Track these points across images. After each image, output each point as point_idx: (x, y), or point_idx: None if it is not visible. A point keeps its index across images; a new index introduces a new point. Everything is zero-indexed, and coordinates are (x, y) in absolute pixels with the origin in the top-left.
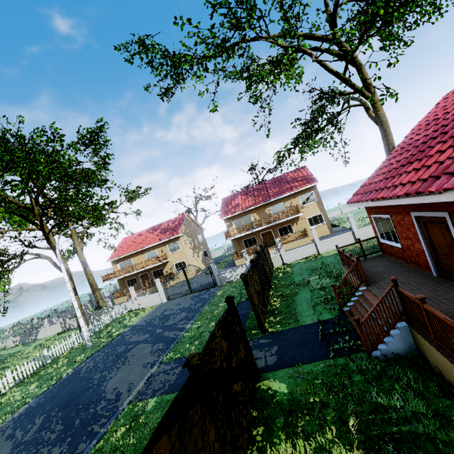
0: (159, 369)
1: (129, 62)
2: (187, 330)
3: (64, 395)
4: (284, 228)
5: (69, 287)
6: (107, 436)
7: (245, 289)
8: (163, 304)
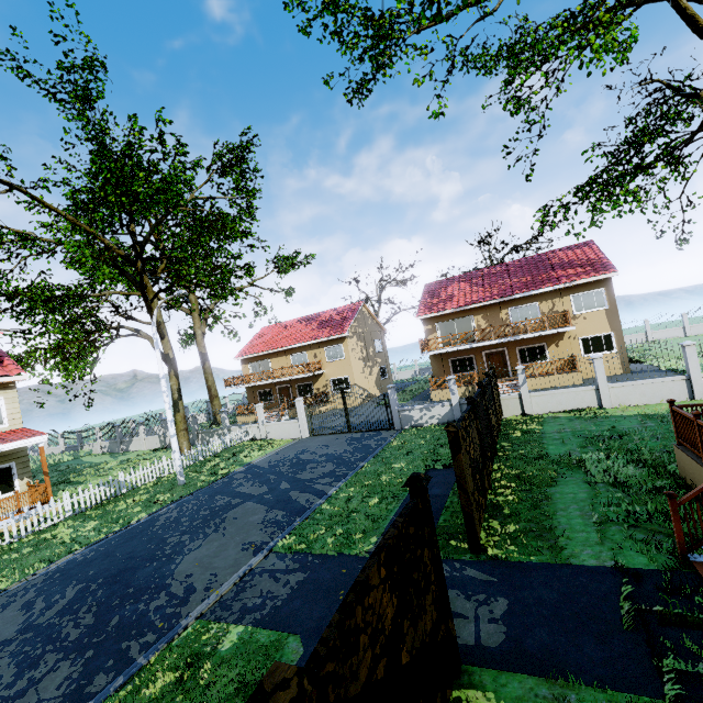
0: (266, 562)
1: (305, 32)
2: (329, 498)
3: (119, 557)
4: (531, 350)
5: (163, 387)
6: (140, 680)
7: (443, 447)
8: (302, 440)
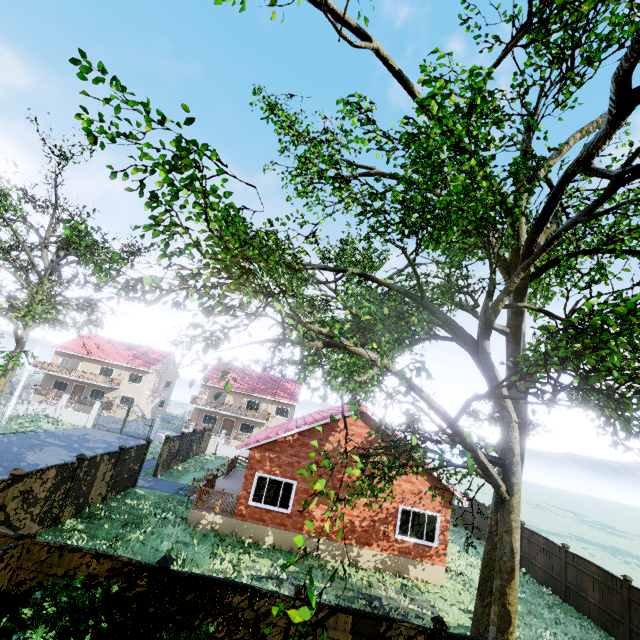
0: None
1: None
2: None
3: None
4: (247, 426)
5: (29, 367)
6: None
7: None
8: (86, 428)
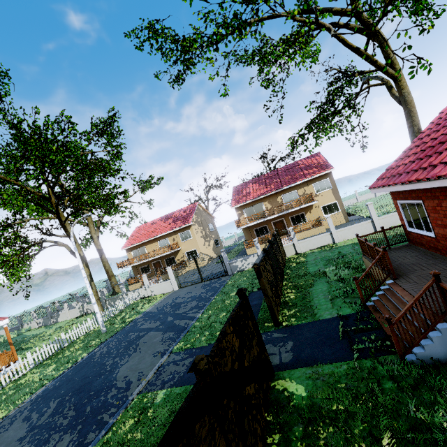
0: (169, 359)
1: (139, 49)
2: (198, 319)
3: (78, 380)
4: (297, 217)
5: (83, 274)
6: (115, 428)
7: (256, 279)
8: (175, 292)
